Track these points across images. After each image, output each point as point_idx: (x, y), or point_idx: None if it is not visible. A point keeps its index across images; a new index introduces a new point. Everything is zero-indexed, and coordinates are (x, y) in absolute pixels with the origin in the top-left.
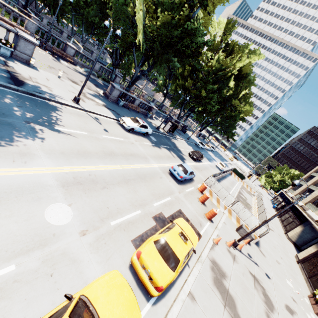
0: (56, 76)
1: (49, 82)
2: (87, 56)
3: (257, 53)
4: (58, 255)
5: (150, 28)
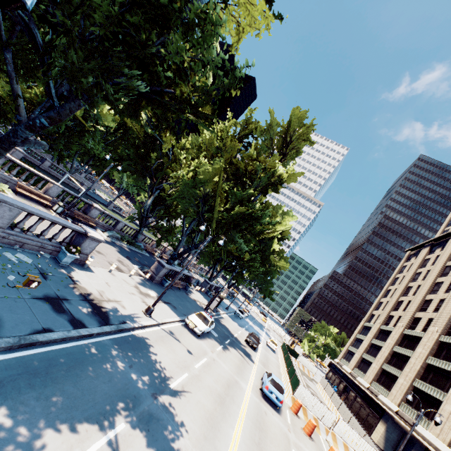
0: (106, 269)
1: (111, 288)
2: (112, 216)
3: (290, 215)
4: None
5: (222, 213)
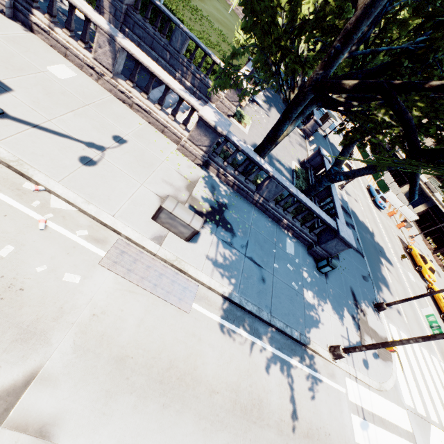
0: None
1: None
2: None
3: None
4: (421, 288)
5: None
